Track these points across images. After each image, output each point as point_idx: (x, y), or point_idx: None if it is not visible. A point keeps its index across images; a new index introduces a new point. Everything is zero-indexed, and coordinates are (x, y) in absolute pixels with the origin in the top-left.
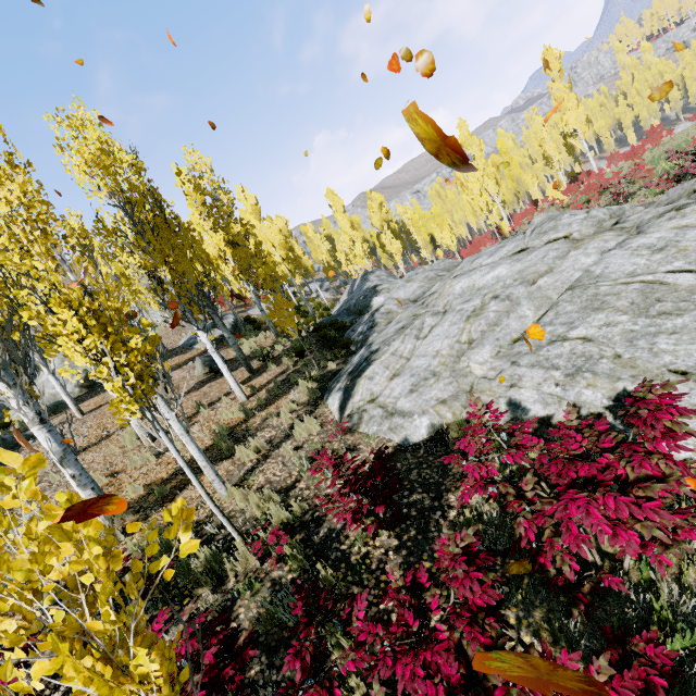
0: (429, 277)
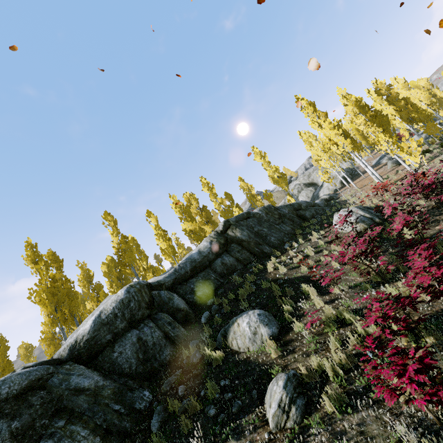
0: None
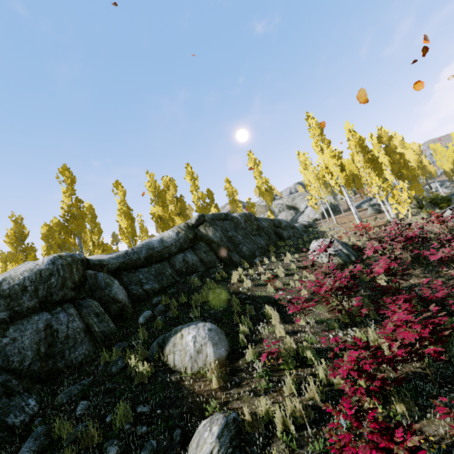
0: None
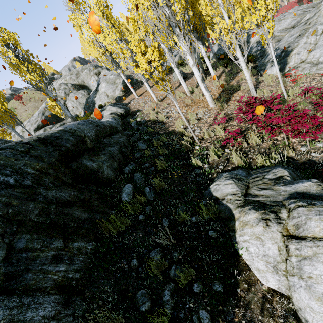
0: (298, 14)
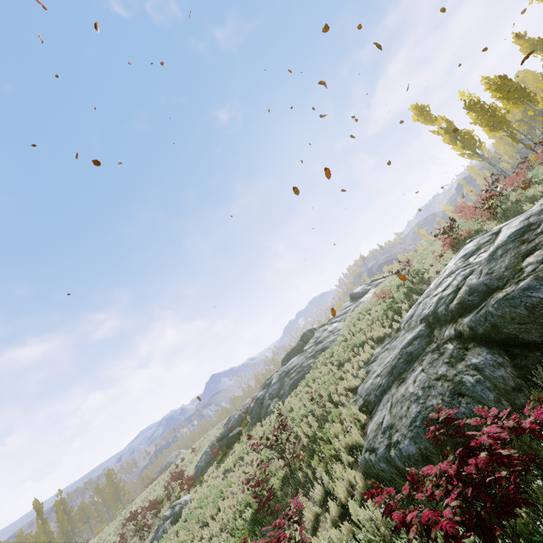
0: None
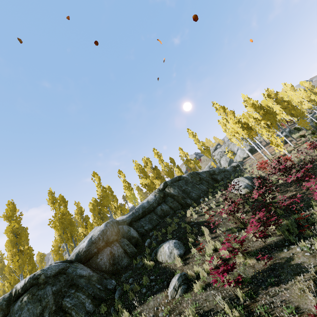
0: None
